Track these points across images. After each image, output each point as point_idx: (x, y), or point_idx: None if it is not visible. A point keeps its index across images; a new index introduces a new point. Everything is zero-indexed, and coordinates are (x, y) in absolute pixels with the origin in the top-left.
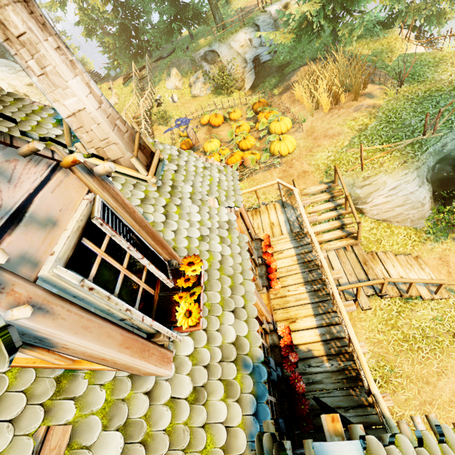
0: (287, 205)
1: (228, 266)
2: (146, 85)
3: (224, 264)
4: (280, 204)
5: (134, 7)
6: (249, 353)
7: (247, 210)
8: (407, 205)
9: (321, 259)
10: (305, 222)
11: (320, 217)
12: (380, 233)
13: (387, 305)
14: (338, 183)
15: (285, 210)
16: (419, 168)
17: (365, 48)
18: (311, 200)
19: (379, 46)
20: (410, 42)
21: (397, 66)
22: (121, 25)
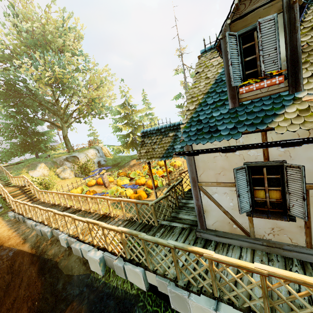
0: None
1: None
2: None
3: None
4: None
5: None
6: None
7: None
8: None
9: None
10: None
11: None
12: None
13: None
14: None
15: None
16: None
17: None
18: None
19: None
20: None
21: None
22: None
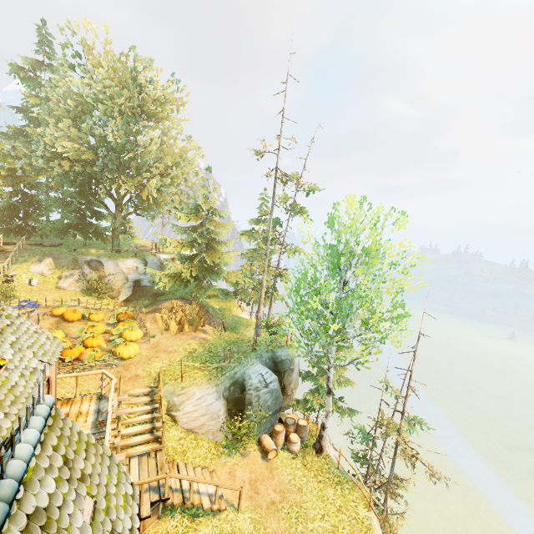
0: (105, 398)
1: (18, 390)
2: (3, 258)
3: (15, 388)
4: (98, 396)
5: (38, 201)
6: (4, 436)
7: (58, 399)
8: (208, 415)
9: (107, 430)
10: (109, 403)
11: (135, 419)
12: (187, 444)
13: (174, 526)
14: (163, 390)
15: (100, 401)
16: (218, 385)
17: (216, 303)
18: (133, 401)
19: (225, 306)
20: (241, 310)
21: (228, 320)
22: (12, 205)
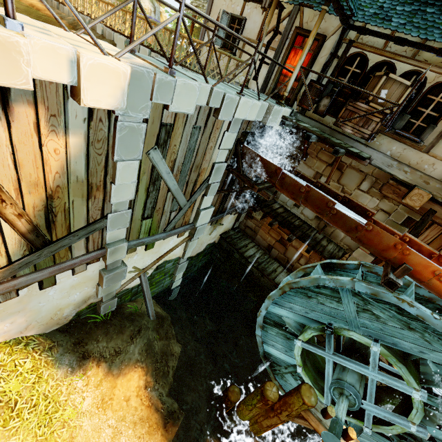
0: None
1: None
2: None
3: None
4: None
5: None
6: None
7: None
8: None
9: None
10: None
11: None
12: None
13: None
14: None
15: None
16: None
17: None
18: None
19: None
20: None
21: None
22: None
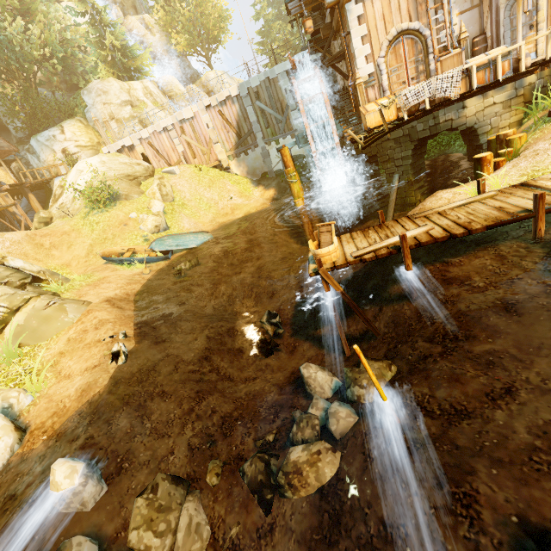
0: None
1: None
2: None
3: None
4: None
5: None
6: None
7: None
8: None
9: None
10: None
11: None
12: None
13: None
14: None
15: None
16: None
17: None
18: None
19: None
20: None
21: None
22: None
